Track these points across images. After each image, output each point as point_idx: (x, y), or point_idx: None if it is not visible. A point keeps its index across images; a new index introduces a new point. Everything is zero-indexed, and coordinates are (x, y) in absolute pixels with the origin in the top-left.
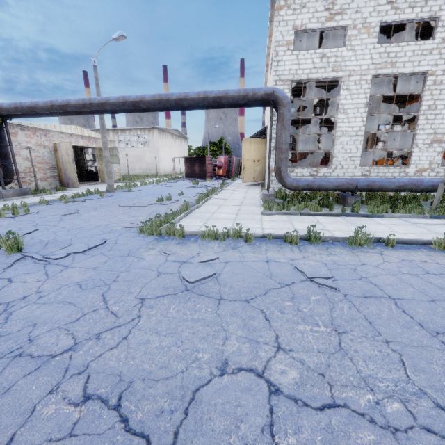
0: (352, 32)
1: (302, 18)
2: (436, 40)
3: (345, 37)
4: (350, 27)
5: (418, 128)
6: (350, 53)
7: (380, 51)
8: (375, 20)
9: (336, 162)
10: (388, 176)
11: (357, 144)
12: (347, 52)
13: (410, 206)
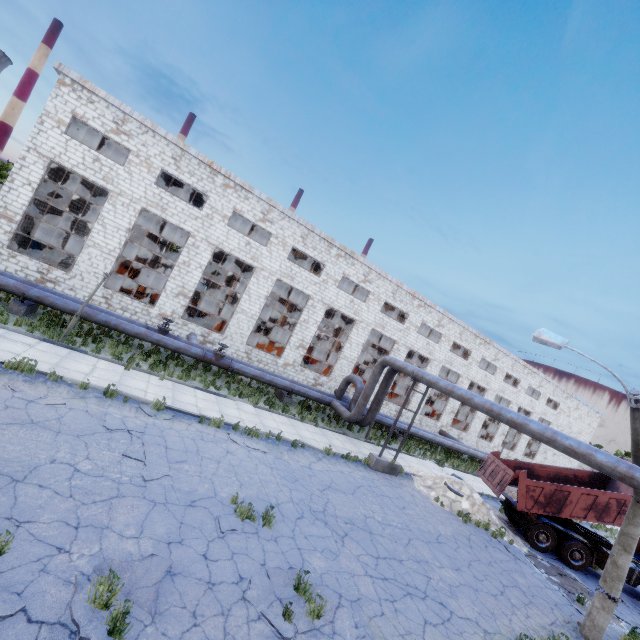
0: (135, 159)
1: (86, 111)
2: (203, 212)
3: (127, 158)
4: (134, 153)
5: (171, 276)
6: (127, 175)
7: (156, 192)
8: (158, 163)
9: (77, 270)
10: (131, 308)
11: (107, 263)
12: (124, 172)
13: (64, 330)
